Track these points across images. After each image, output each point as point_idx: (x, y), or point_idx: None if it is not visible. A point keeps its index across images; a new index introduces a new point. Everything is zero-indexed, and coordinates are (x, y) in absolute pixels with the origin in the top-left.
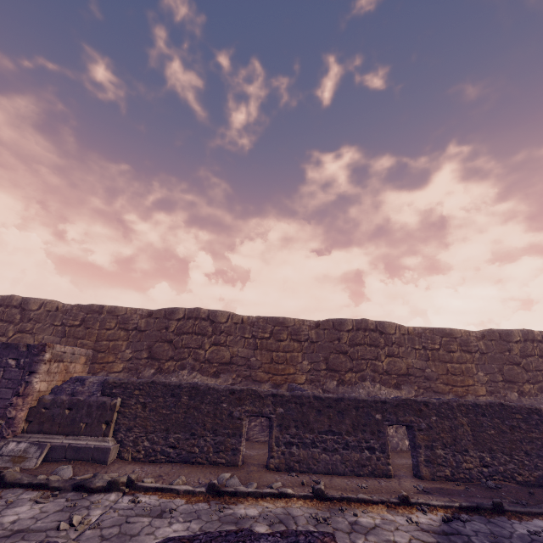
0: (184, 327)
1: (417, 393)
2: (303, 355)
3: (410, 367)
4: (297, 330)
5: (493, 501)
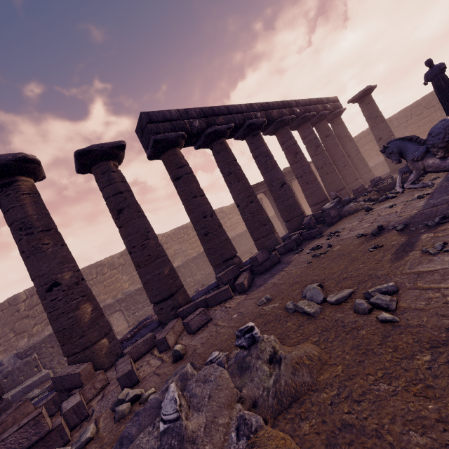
0: (33, 303)
1: (182, 260)
2: (121, 274)
3: (175, 251)
4: (112, 263)
5: (201, 284)
